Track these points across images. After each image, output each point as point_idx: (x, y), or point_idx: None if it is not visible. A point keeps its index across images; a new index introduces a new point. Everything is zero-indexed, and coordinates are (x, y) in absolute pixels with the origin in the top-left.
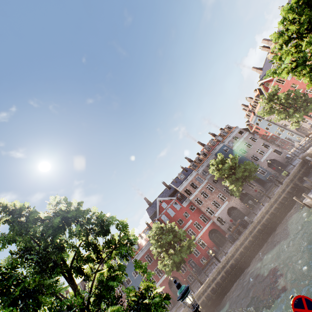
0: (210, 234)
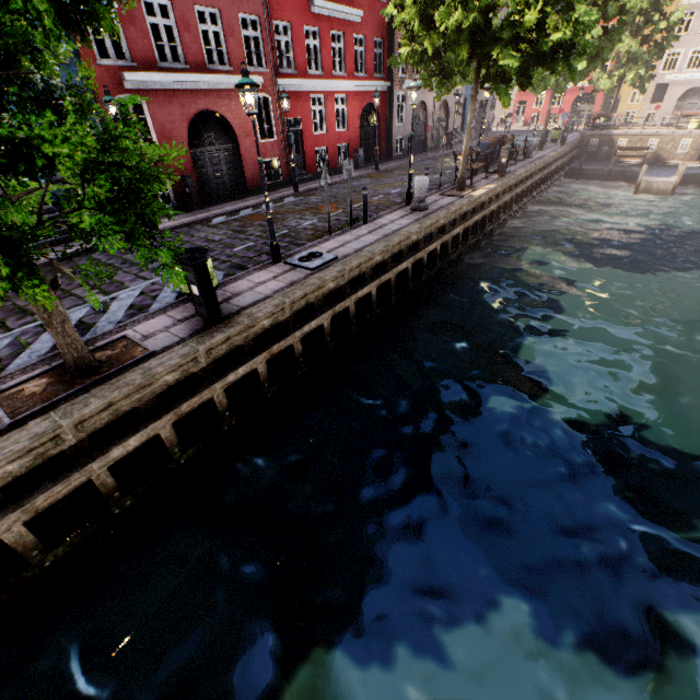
0: (363, 114)
